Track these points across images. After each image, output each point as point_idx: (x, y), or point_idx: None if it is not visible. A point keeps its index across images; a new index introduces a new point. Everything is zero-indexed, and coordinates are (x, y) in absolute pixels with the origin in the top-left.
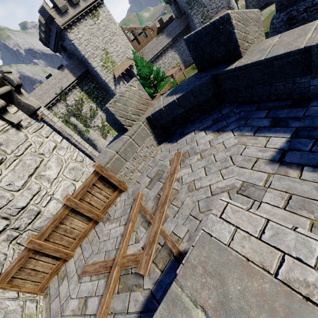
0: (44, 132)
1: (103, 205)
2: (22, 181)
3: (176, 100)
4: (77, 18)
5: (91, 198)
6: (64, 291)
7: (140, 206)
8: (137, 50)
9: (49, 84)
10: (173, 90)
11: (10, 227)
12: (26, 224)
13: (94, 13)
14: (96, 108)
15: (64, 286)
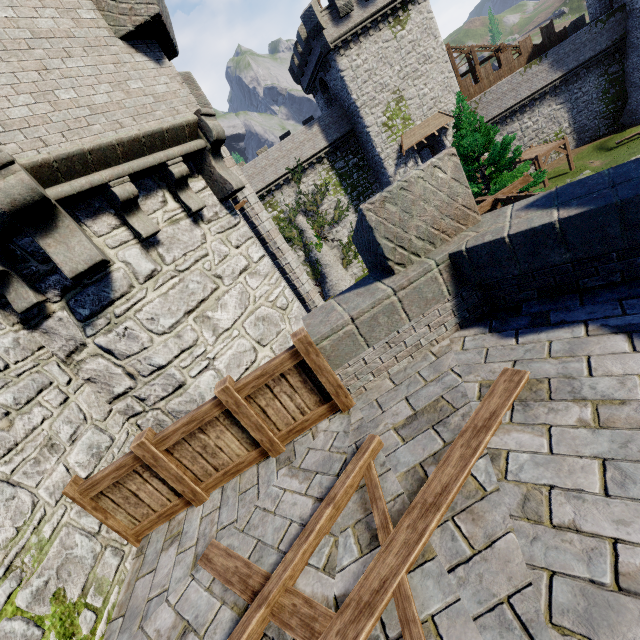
0: (236, 236)
1: (289, 424)
2: (172, 318)
3: (557, 224)
4: (364, 28)
5: (270, 402)
6: (165, 570)
7: (365, 475)
8: (468, 97)
9: (281, 149)
10: (553, 195)
11: (134, 393)
12: (157, 398)
13: (398, 17)
14: (347, 206)
15: (169, 558)
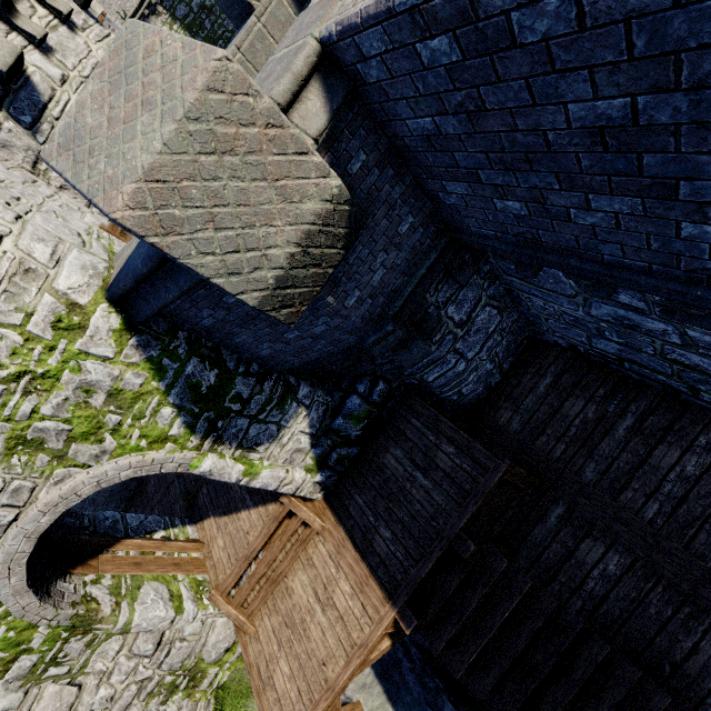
0: None
1: None
2: None
3: None
4: None
5: None
6: None
7: None
8: None
9: None
10: None
11: None
12: None
13: None
14: None
15: None
